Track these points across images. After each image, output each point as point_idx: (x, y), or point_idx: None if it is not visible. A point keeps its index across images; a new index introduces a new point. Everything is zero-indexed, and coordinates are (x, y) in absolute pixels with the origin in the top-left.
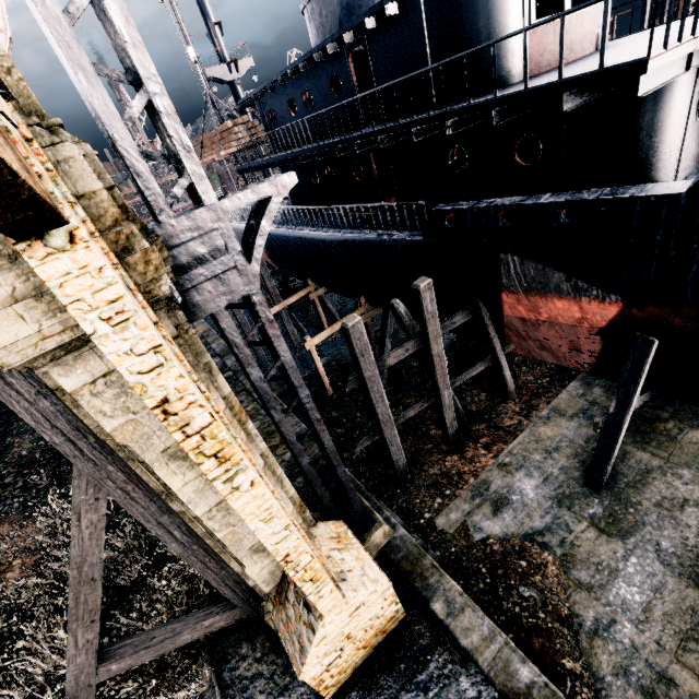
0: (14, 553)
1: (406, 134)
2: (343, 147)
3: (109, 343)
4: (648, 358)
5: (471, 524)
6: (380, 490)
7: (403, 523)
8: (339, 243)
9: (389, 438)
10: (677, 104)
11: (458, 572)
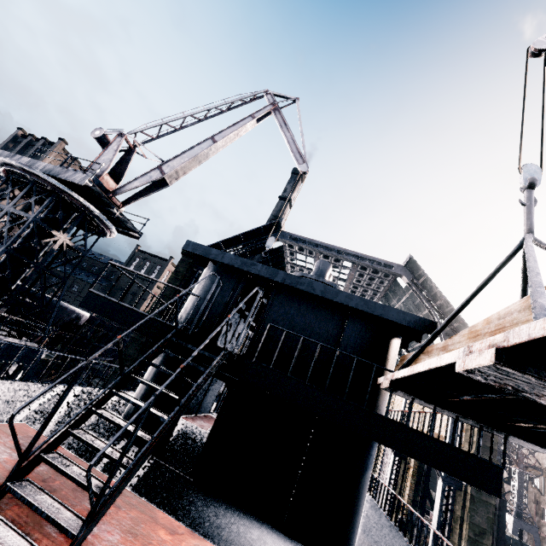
0: None
1: None
2: None
3: None
4: None
5: None
6: None
7: None
8: None
9: None
10: None
11: None
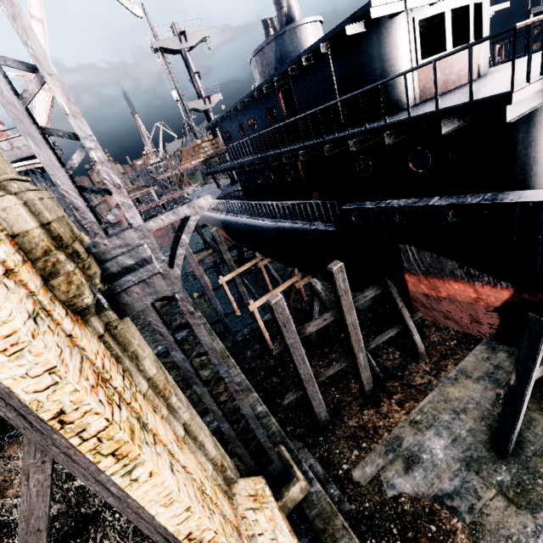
0: (16, 472)
1: (323, 148)
2: (275, 158)
3: (5, 370)
4: None
5: (384, 480)
6: (305, 438)
7: (323, 472)
8: (273, 229)
9: (311, 394)
10: None
11: (370, 530)
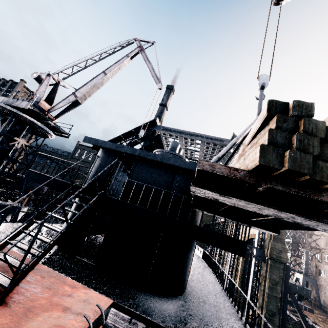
0: None
1: None
2: None
3: None
4: None
5: None
6: None
7: None
8: None
9: None
10: None
11: None
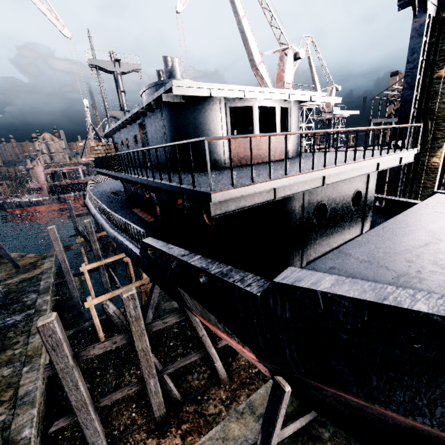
0: None
1: None
2: None
3: None
4: (281, 405)
5: None
6: None
7: None
8: (112, 238)
9: (84, 422)
10: (289, 213)
11: None
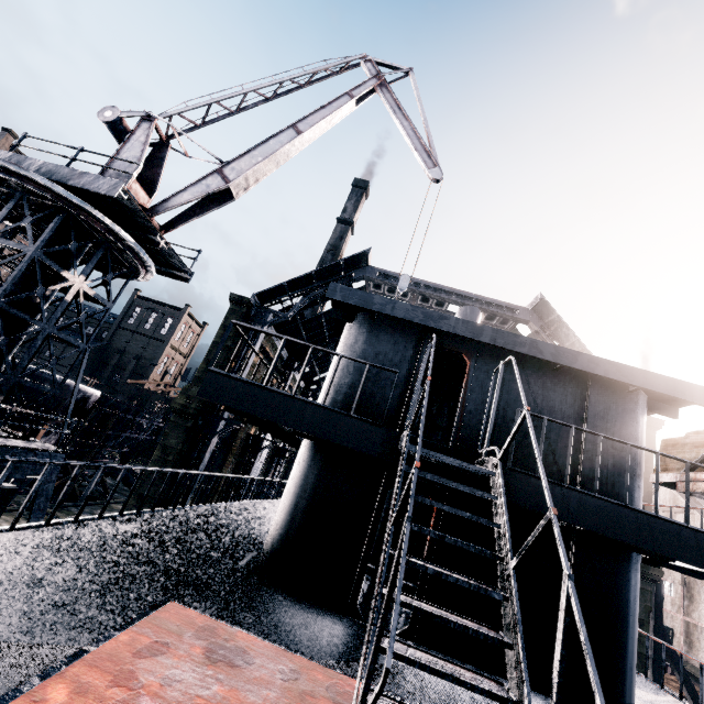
0: None
1: None
2: None
3: None
4: None
5: None
6: None
7: None
8: None
9: None
10: None
11: None
